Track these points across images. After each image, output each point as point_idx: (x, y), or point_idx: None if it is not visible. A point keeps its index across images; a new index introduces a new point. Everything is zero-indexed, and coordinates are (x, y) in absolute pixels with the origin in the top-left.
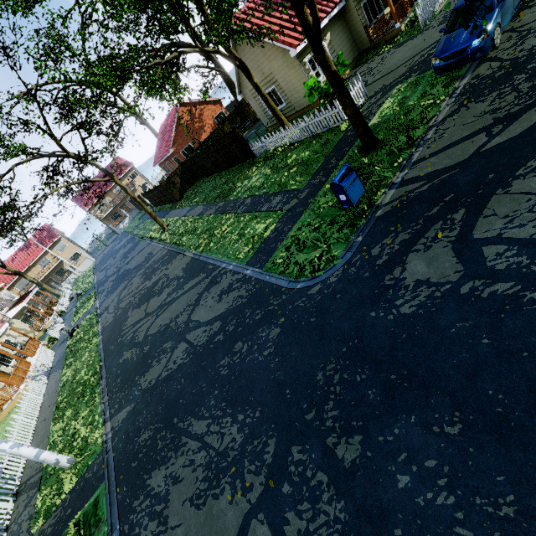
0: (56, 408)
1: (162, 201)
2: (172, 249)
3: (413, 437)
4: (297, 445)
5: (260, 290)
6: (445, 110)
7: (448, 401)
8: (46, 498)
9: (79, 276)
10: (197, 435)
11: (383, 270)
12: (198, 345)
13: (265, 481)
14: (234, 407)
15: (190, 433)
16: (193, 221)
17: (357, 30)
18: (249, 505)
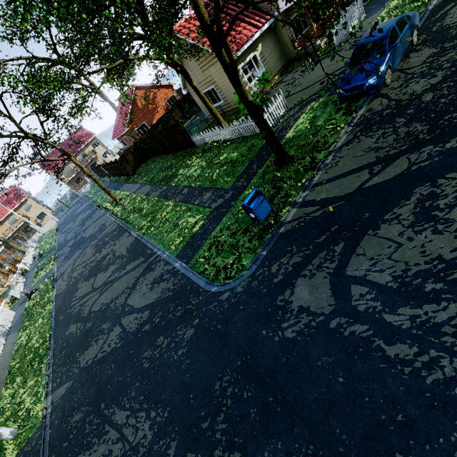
0: (9, 372)
1: (117, 173)
2: (121, 224)
3: None
4: (192, 453)
5: (184, 286)
6: (343, 137)
7: (307, 433)
8: None
9: (44, 235)
10: (117, 425)
11: (277, 290)
12: (129, 331)
13: None
14: (149, 403)
15: (112, 422)
16: (140, 200)
17: (285, 42)
18: None
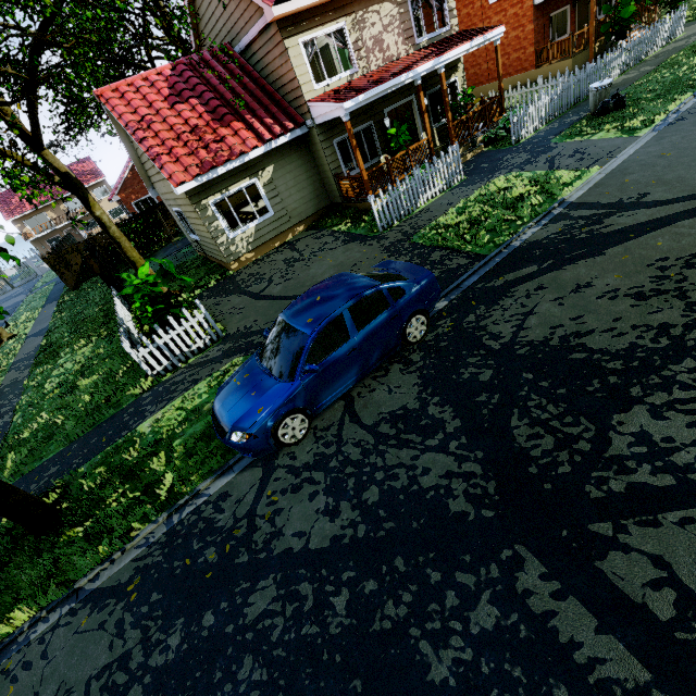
0: None
1: None
2: None
3: None
4: None
5: None
6: (128, 558)
7: None
8: None
9: None
10: None
11: None
12: None
13: None
14: None
15: None
16: None
17: (326, 173)
18: None
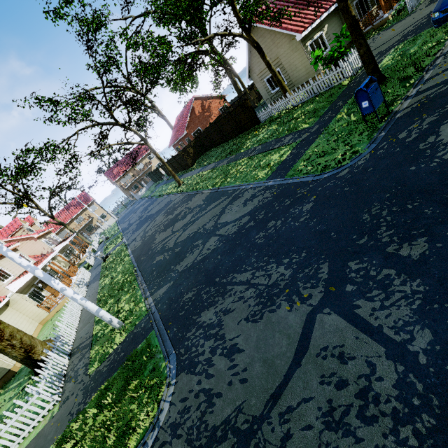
0: (98, 301)
1: (175, 169)
2: (190, 193)
3: None
4: (354, 261)
5: (285, 189)
6: None
7: None
8: (99, 350)
9: (105, 230)
10: (242, 281)
11: (416, 142)
12: (229, 234)
13: (324, 290)
14: (277, 257)
15: (235, 282)
16: (207, 173)
17: None
18: (310, 307)
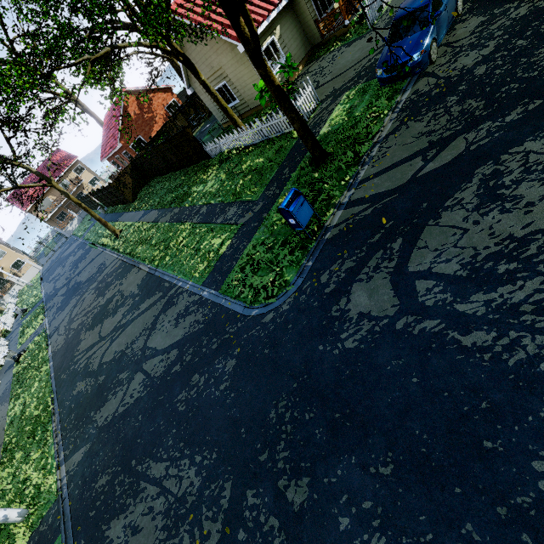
0: (4, 450)
1: (113, 202)
2: (127, 260)
3: (353, 478)
4: (252, 489)
5: (217, 315)
6: (389, 125)
7: (383, 441)
8: None
9: (25, 287)
10: (155, 479)
11: (331, 300)
12: (155, 376)
13: (221, 528)
14: (192, 448)
15: (149, 477)
16: (147, 228)
17: (307, 24)
18: None
